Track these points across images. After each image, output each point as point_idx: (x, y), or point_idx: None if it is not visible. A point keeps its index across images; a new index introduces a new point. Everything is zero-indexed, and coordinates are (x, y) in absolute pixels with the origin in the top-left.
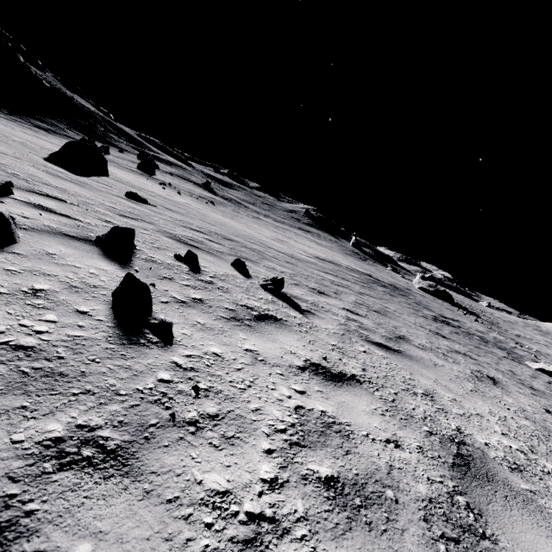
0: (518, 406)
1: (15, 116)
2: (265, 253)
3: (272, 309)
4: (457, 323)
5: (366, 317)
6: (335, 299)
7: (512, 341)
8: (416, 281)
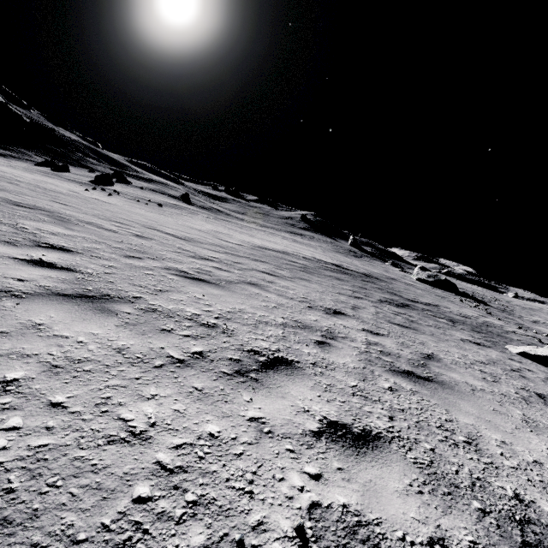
0: (133, 428)
1: None
2: (100, 225)
3: None
4: (429, 307)
5: (76, 273)
6: (74, 255)
7: (515, 326)
8: (414, 273)
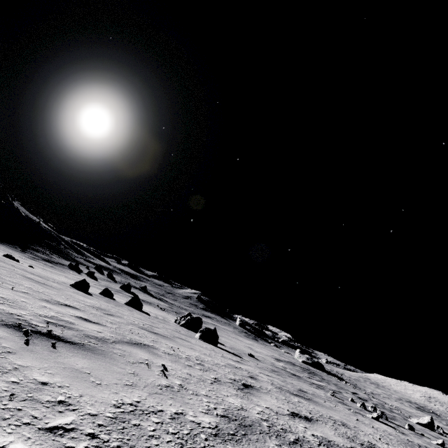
0: None
1: (27, 252)
2: (300, 376)
3: (396, 422)
4: (361, 396)
5: None
6: None
7: (382, 402)
8: (297, 355)
